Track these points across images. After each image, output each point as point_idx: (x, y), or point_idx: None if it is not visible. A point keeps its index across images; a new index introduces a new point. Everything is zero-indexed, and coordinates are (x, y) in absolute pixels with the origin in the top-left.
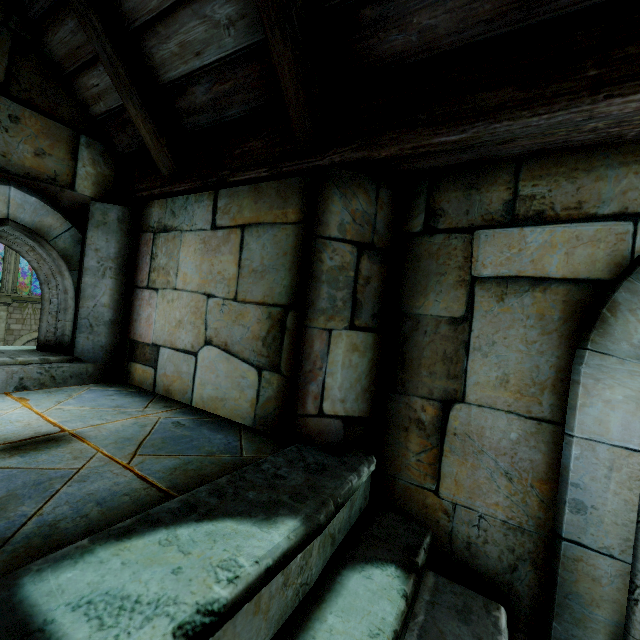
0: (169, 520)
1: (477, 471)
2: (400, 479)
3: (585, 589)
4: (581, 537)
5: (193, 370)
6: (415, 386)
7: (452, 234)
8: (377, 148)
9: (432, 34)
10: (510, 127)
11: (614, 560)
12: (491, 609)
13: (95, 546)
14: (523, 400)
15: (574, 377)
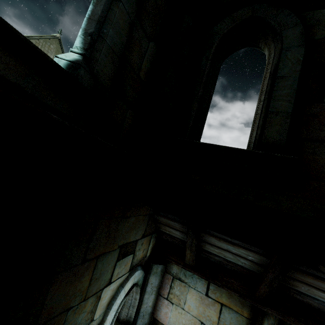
0: None
1: None
2: None
3: None
4: None
5: None
6: None
7: None
8: (286, 319)
9: (311, 303)
10: None
11: None
12: None
13: None
14: None
15: None
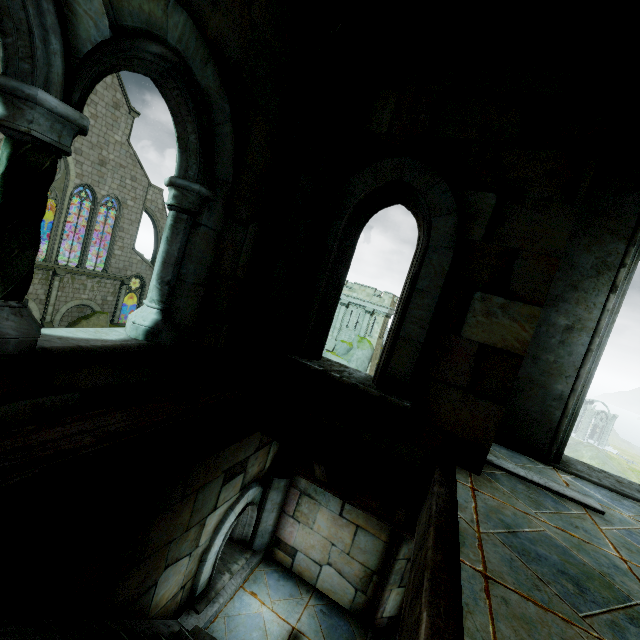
0: None
1: None
2: None
3: None
4: None
5: (318, 572)
6: None
7: None
8: None
9: None
10: None
11: None
12: None
13: None
14: None
15: None
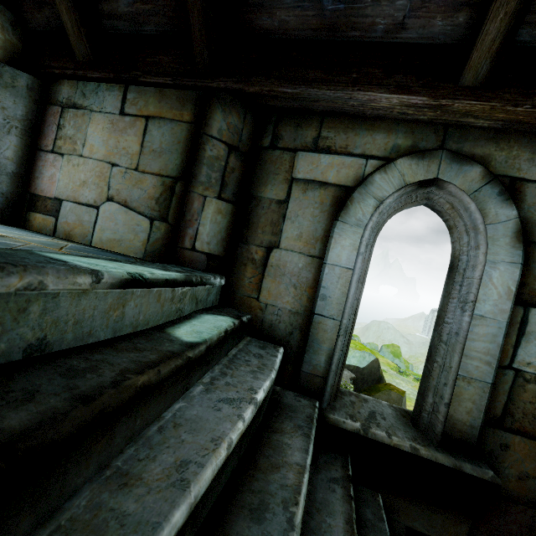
0: (106, 260)
1: (280, 285)
2: (238, 293)
3: (321, 336)
4: (323, 312)
5: (94, 219)
6: (253, 239)
7: (285, 151)
8: (248, 85)
9: (286, 25)
10: (317, 93)
11: (334, 320)
12: (277, 347)
13: (67, 255)
14: (307, 246)
15: (331, 234)
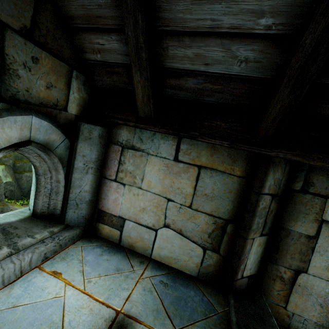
0: None
1: (307, 302)
2: (267, 300)
3: None
4: None
5: (153, 239)
6: (282, 262)
7: (316, 196)
8: (309, 159)
9: None
10: None
11: None
12: None
13: None
14: None
15: None
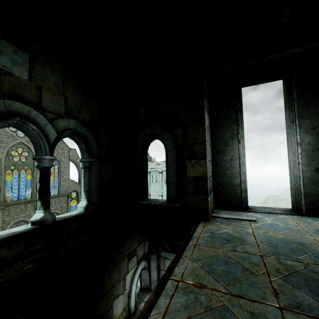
0: None
1: None
2: None
3: None
4: None
5: None
6: None
7: None
8: None
9: None
10: None
11: None
12: None
13: None
14: None
15: None
